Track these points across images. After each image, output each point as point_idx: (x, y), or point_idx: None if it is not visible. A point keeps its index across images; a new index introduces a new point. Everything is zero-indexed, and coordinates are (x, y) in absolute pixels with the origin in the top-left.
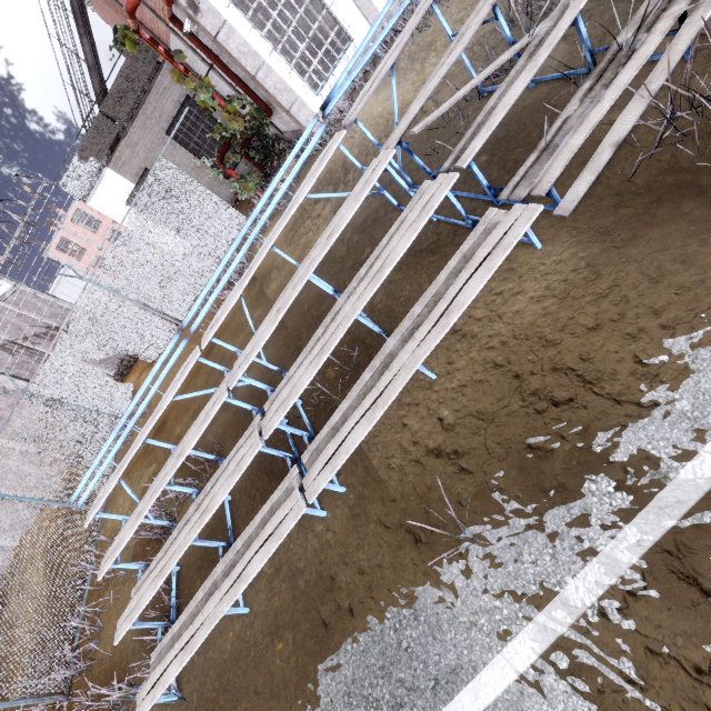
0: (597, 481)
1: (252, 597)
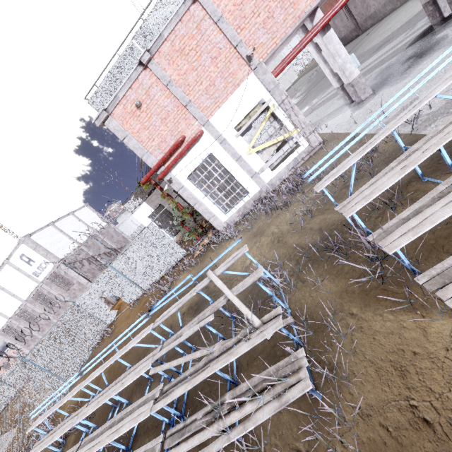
0: None
1: None
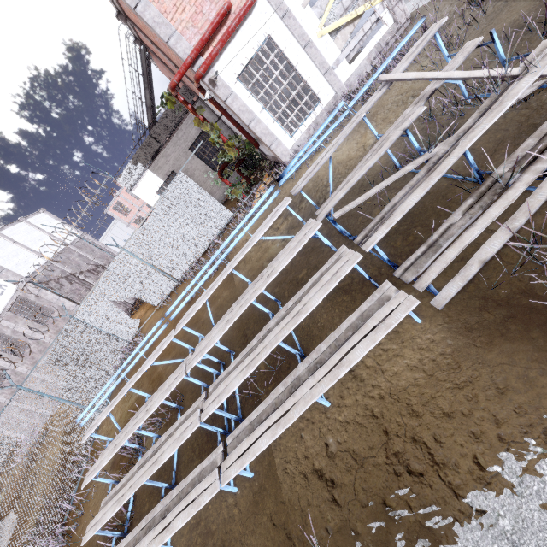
0: None
1: (177, 538)
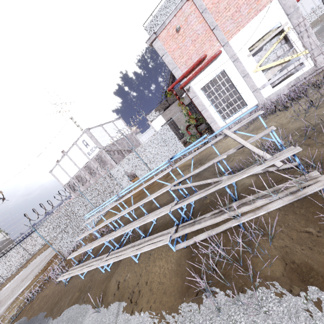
0: None
1: (86, 276)
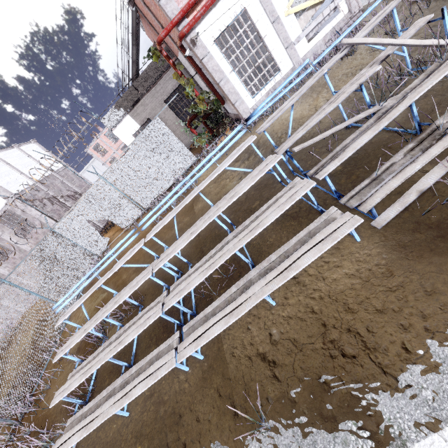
0: (357, 425)
1: (133, 406)
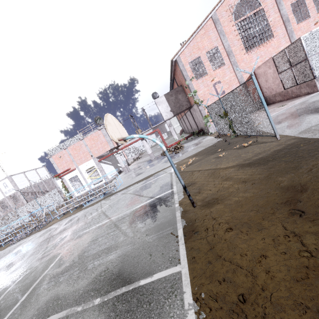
0: None
1: None
